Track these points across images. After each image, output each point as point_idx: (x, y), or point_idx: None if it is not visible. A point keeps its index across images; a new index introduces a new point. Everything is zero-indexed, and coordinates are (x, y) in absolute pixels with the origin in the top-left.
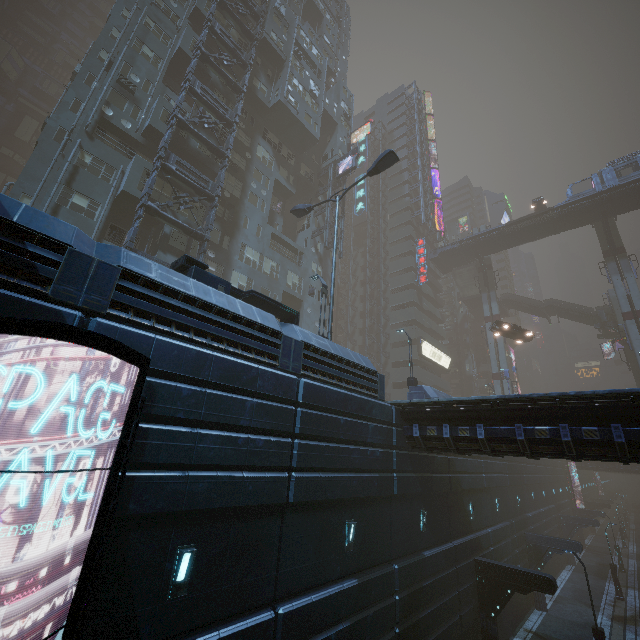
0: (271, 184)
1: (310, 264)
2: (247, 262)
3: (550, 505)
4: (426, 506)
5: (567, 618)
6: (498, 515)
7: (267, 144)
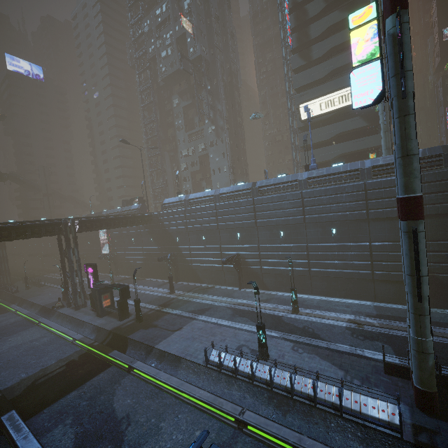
0: (182, 113)
1: (207, 131)
2: (184, 157)
3: (373, 242)
4: (153, 237)
5: (235, 293)
6: (204, 242)
7: (175, 95)
